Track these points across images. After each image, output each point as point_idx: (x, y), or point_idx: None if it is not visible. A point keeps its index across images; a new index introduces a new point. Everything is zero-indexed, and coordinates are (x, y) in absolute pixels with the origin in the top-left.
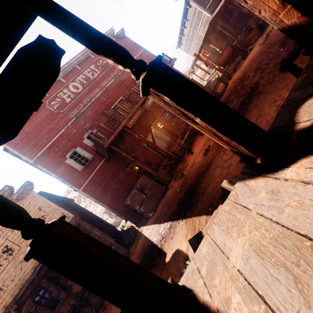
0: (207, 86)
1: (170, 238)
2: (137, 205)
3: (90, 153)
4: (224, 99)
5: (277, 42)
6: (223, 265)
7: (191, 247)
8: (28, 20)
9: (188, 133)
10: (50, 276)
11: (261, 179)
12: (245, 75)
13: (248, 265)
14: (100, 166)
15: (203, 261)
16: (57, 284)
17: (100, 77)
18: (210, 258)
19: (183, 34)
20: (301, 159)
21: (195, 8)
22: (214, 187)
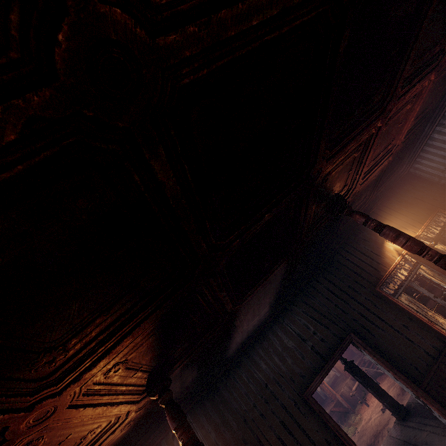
0: None
1: None
2: None
3: None
4: None
5: None
6: None
7: None
8: None
9: None
10: None
11: (399, 425)
12: None
13: None
14: None
15: None
16: None
17: None
18: None
19: None
20: (410, 418)
21: None
22: None
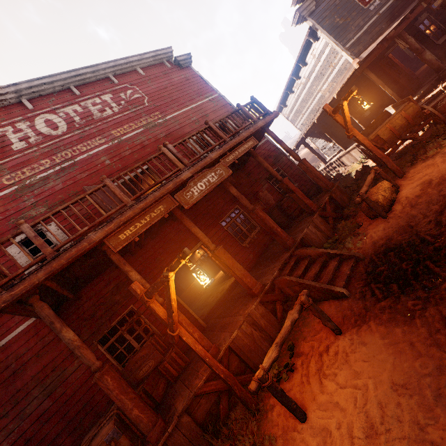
0: None
1: None
2: None
3: None
4: (409, 227)
5: None
6: None
7: None
8: None
9: (291, 320)
10: None
11: None
12: None
13: None
14: (21, 330)
15: None
16: None
17: (115, 117)
18: None
19: (292, 90)
20: None
21: (326, 43)
22: None
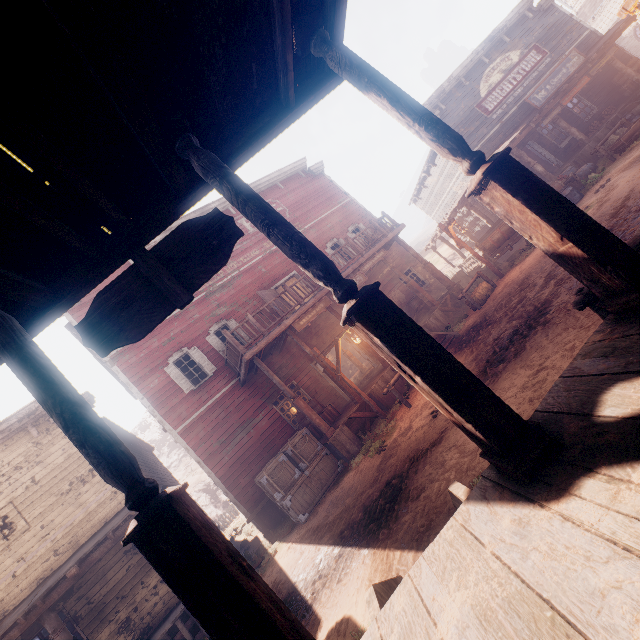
0: (457, 279)
1: (336, 581)
2: (279, 490)
3: (214, 362)
4: (485, 313)
5: None
6: (425, 635)
7: (377, 598)
8: (207, 189)
9: None
10: (64, 608)
11: (509, 496)
12: (529, 280)
13: (464, 639)
14: (224, 391)
15: (393, 626)
16: (72, 633)
17: None
18: (406, 622)
19: (425, 184)
20: (567, 477)
21: None
22: (442, 489)
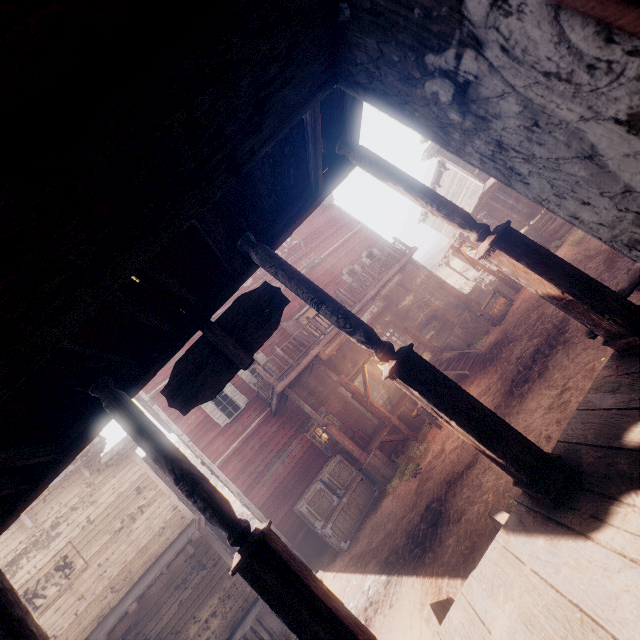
0: (474, 294)
1: (388, 607)
2: (319, 518)
3: (245, 395)
4: (505, 330)
5: (600, 252)
6: None
7: (435, 615)
8: (257, 266)
9: None
10: None
11: (541, 519)
12: None
13: None
14: (257, 422)
15: (453, 637)
16: None
17: None
18: (465, 632)
19: None
20: (586, 502)
21: (456, 172)
22: (481, 511)
